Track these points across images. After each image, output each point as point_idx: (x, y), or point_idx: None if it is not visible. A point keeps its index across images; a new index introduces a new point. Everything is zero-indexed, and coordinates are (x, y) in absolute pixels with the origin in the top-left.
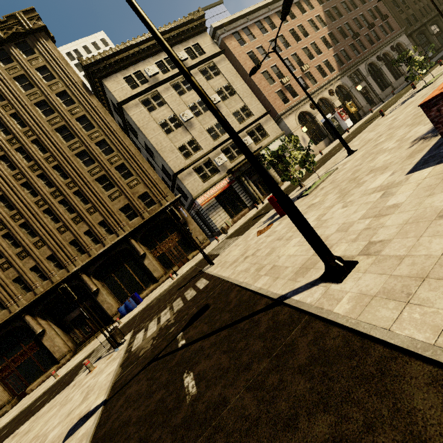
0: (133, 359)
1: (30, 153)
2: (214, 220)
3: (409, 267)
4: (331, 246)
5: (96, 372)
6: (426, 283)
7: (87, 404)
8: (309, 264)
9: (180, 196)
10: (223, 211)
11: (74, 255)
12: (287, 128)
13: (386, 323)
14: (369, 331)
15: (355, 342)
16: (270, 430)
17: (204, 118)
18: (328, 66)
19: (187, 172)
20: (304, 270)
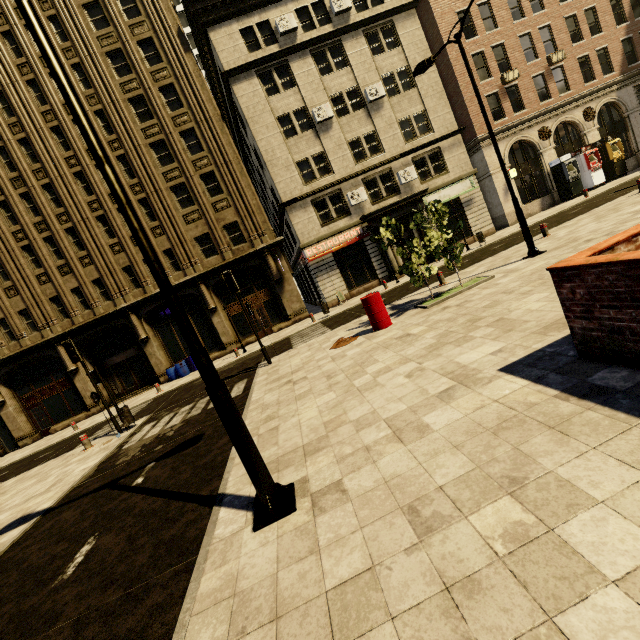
0: (109, 465)
1: None
2: (322, 286)
3: (295, 578)
4: (325, 446)
5: (87, 454)
6: (267, 630)
7: (41, 500)
8: (286, 459)
9: (282, 239)
10: (339, 276)
11: (126, 286)
12: (485, 164)
13: None
14: None
15: None
16: None
17: (350, 121)
18: (604, 59)
19: (302, 205)
20: (273, 467)
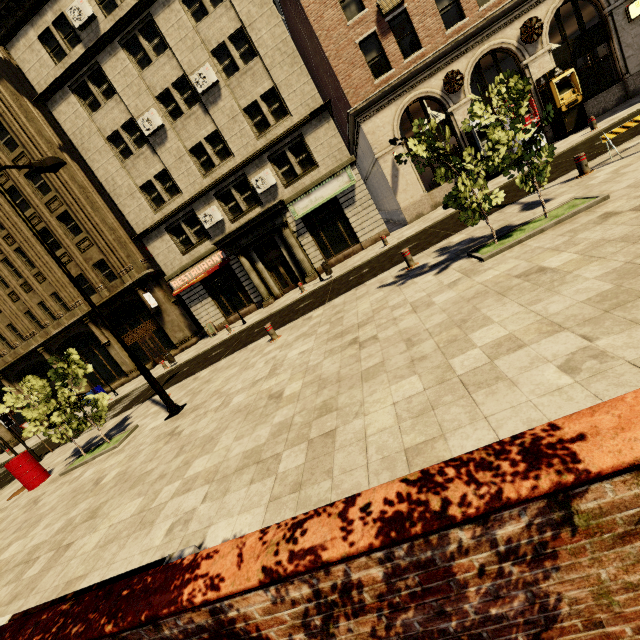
0: None
1: None
2: (198, 315)
3: None
4: None
5: None
6: None
7: None
8: None
9: (145, 274)
10: (212, 304)
11: (32, 329)
12: (369, 145)
13: None
14: None
15: None
16: None
17: (187, 124)
18: None
19: (157, 235)
20: None
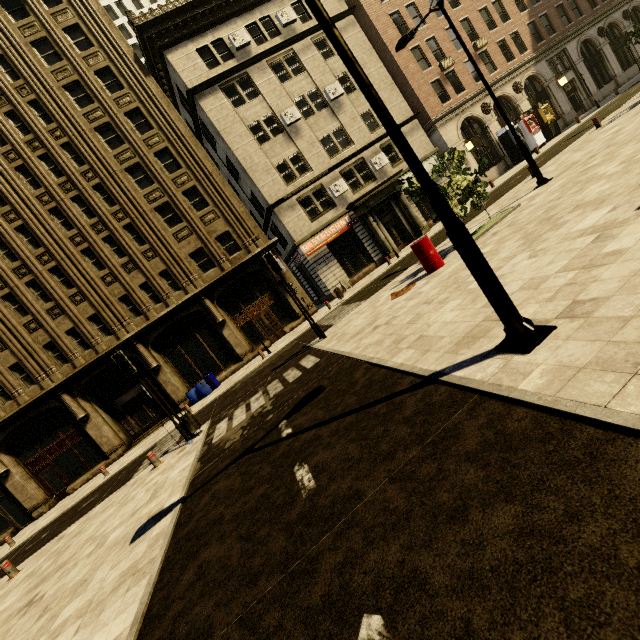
0: (216, 452)
1: (60, 164)
2: (324, 278)
3: (638, 331)
4: None
5: (164, 467)
6: None
7: (158, 502)
8: (477, 332)
9: (276, 240)
10: (338, 266)
11: (126, 316)
12: (443, 143)
13: (601, 399)
14: (575, 409)
15: (551, 423)
16: (427, 524)
17: (317, 120)
18: (517, 42)
19: (289, 205)
20: (470, 340)
